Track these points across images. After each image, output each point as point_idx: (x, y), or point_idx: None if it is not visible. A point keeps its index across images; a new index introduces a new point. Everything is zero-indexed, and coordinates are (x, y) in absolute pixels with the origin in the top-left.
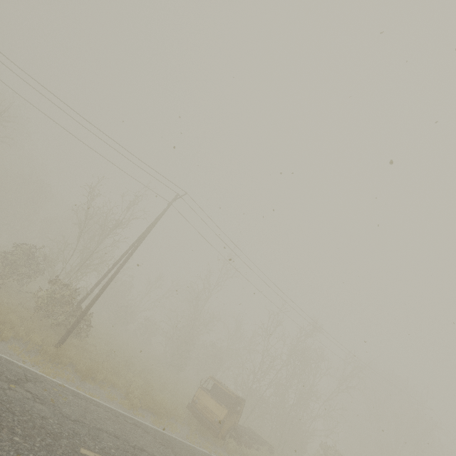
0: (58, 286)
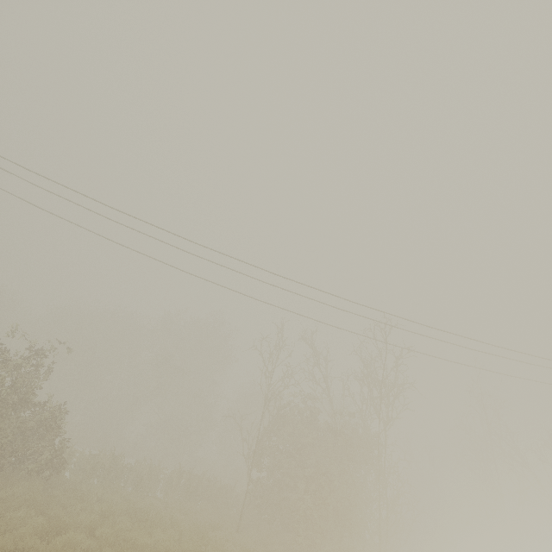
0: None
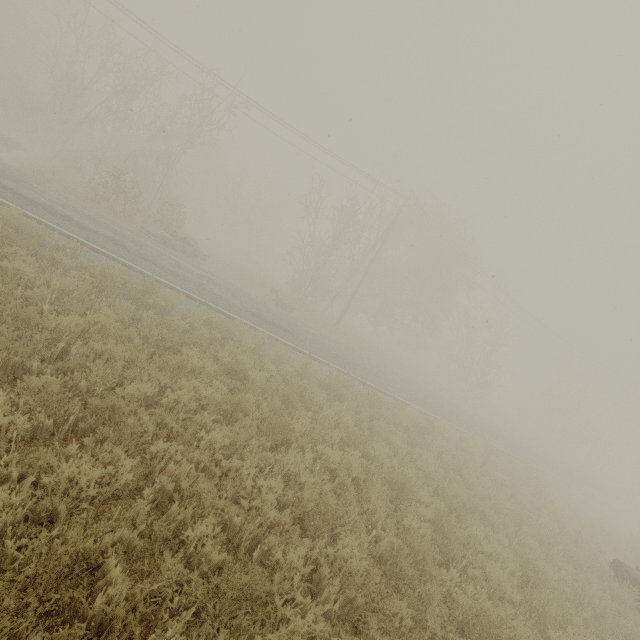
0: None
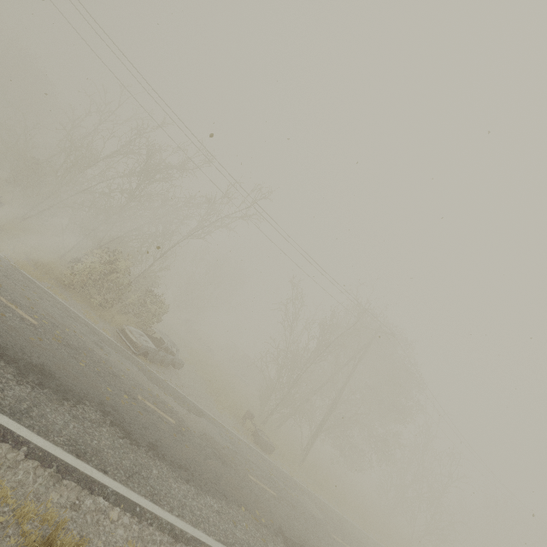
0: None
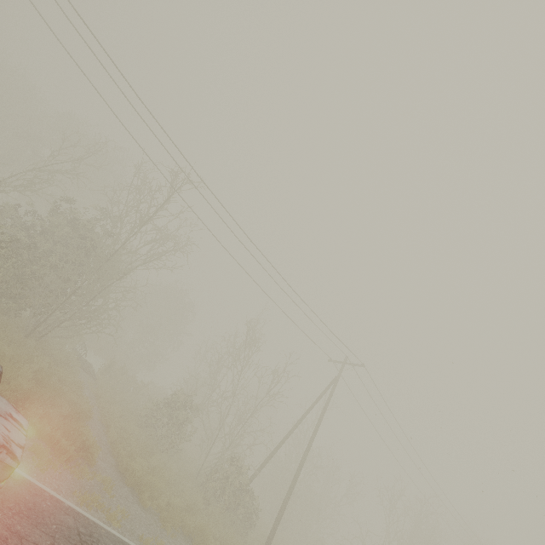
0: (235, 469)
